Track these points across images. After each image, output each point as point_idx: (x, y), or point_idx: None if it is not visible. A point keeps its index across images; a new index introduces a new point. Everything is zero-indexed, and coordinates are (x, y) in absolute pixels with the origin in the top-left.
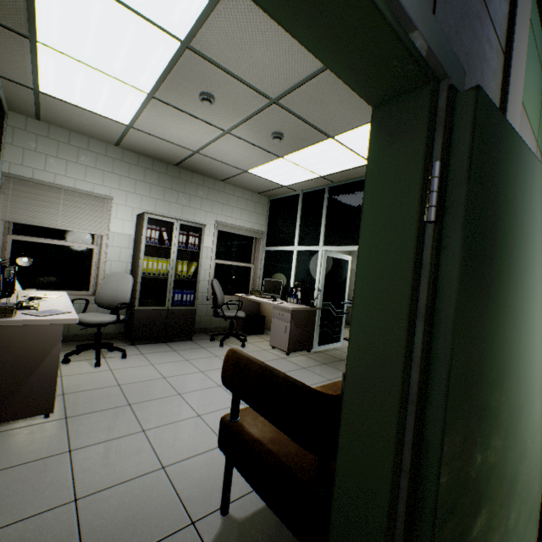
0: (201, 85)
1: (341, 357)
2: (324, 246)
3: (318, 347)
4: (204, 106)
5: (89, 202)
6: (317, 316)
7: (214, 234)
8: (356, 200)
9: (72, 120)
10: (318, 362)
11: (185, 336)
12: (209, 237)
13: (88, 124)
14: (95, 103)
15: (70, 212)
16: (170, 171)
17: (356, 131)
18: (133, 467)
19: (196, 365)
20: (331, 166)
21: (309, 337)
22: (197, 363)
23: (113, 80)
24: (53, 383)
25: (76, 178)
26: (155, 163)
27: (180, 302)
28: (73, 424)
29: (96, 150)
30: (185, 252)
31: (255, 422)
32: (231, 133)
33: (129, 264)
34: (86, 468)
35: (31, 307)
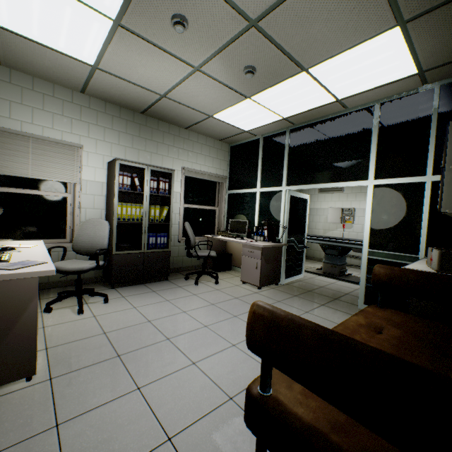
0: (174, 4)
1: (308, 288)
2: (287, 186)
3: (285, 280)
4: (176, 32)
5: (59, 150)
6: (283, 251)
7: (182, 179)
8: (318, 140)
9: (33, 62)
10: (289, 295)
11: (161, 277)
12: (177, 183)
13: (51, 67)
14: (56, 37)
15: (40, 160)
16: (137, 119)
17: (334, 61)
18: (134, 443)
19: (177, 305)
20: (297, 106)
21: (277, 271)
22: (178, 303)
23: (73, 1)
24: (33, 342)
25: (44, 126)
26: (122, 111)
27: (155, 245)
28: (58, 387)
29: (61, 97)
30: (156, 198)
31: (292, 393)
32: (201, 70)
33: (103, 211)
34: (78, 450)
35: (1, 260)
